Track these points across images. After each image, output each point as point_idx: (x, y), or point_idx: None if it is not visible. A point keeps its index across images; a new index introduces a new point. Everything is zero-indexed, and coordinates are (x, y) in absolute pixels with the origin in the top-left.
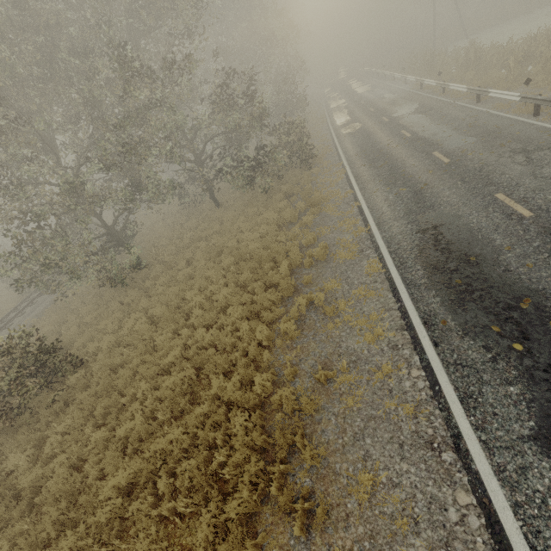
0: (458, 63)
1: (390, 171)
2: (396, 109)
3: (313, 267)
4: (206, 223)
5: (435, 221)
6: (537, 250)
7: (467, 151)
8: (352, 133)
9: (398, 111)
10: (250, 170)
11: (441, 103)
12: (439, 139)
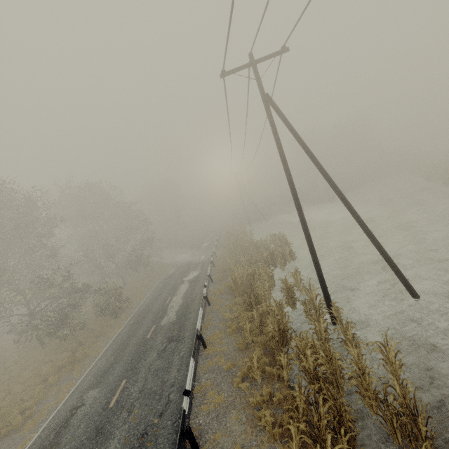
0: (230, 247)
1: (128, 337)
2: (190, 273)
3: (7, 436)
4: (17, 364)
5: (85, 400)
6: (78, 444)
7: (161, 331)
8: (159, 288)
9: (188, 275)
10: (58, 324)
11: (203, 276)
12: (168, 312)
